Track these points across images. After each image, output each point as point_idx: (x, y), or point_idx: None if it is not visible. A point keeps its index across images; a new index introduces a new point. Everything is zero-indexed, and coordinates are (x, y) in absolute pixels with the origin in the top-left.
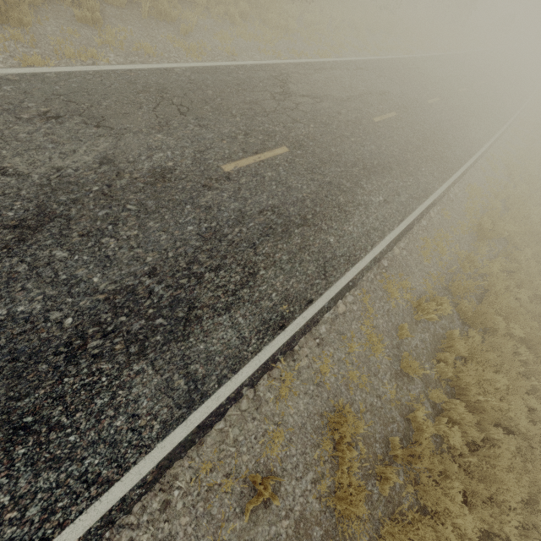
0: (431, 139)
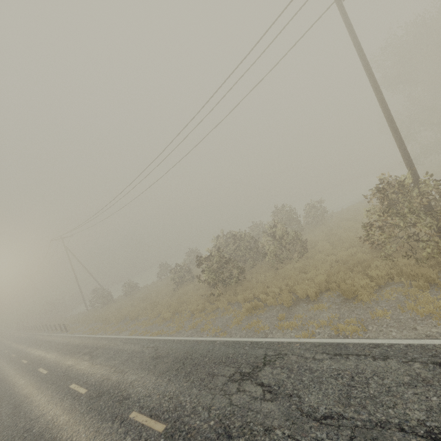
0: None
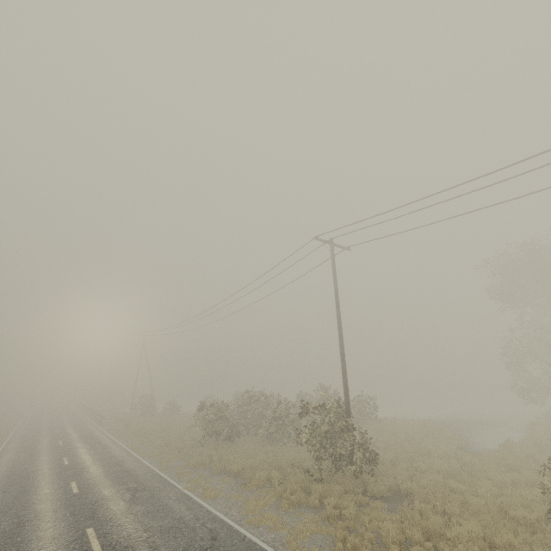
0: (26, 475)
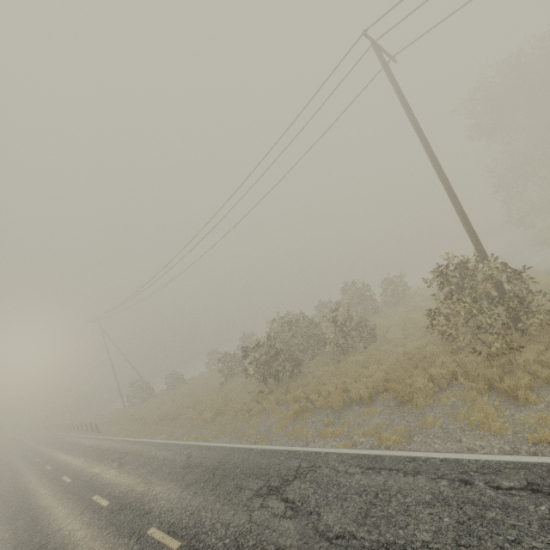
0: None
